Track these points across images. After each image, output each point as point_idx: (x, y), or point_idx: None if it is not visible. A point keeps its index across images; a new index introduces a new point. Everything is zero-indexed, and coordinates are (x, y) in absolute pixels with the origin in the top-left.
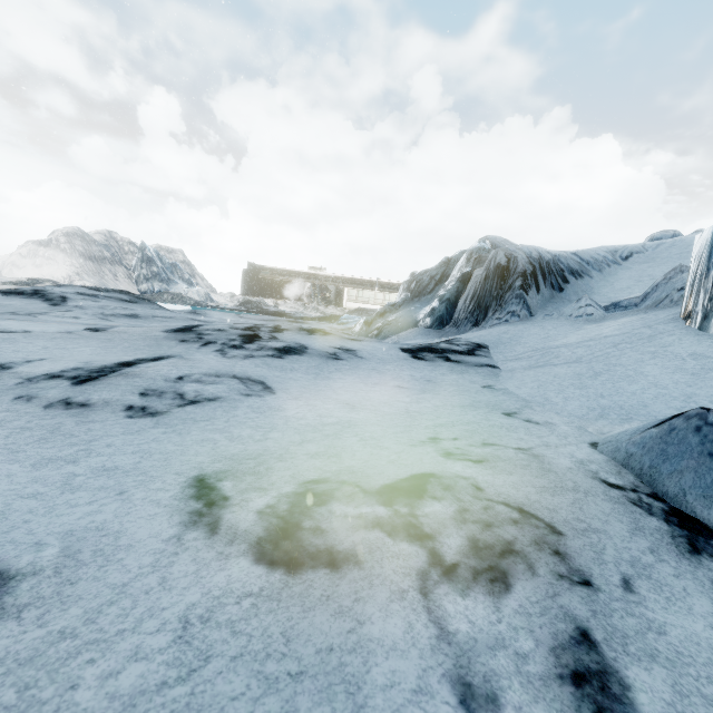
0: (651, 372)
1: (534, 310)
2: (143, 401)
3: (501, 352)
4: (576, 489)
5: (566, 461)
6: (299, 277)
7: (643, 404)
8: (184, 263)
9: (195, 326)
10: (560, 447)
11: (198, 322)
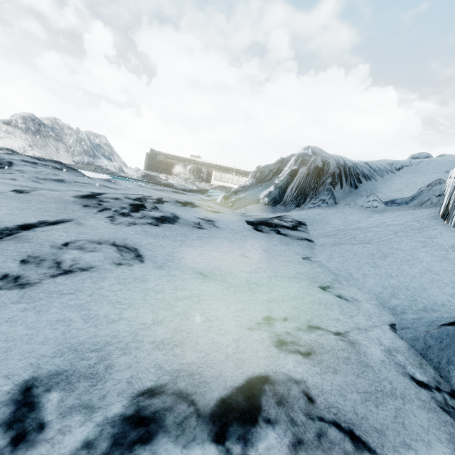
0: (424, 259)
1: (337, 200)
2: (20, 269)
3: (315, 229)
4: (394, 393)
5: (377, 351)
6: (183, 161)
7: (423, 288)
8: (106, 145)
9: (99, 194)
10: (369, 330)
11: (108, 188)
